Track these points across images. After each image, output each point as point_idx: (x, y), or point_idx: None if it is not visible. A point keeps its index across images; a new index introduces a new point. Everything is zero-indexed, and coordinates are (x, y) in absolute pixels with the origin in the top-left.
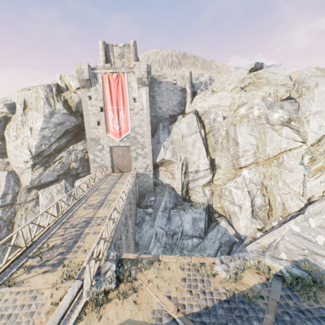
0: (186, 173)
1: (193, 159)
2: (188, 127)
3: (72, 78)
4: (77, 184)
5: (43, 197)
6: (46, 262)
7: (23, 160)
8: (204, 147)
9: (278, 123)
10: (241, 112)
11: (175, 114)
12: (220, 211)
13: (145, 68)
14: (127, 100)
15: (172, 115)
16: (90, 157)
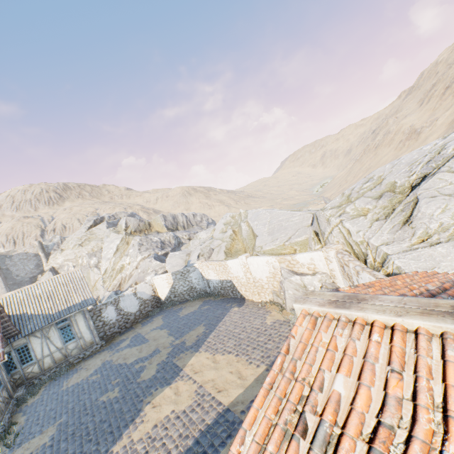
0: None
1: None
2: None
3: None
4: None
5: None
6: None
7: None
8: None
9: (94, 266)
10: (80, 262)
11: (36, 274)
12: None
13: None
14: None
15: (33, 276)
16: None
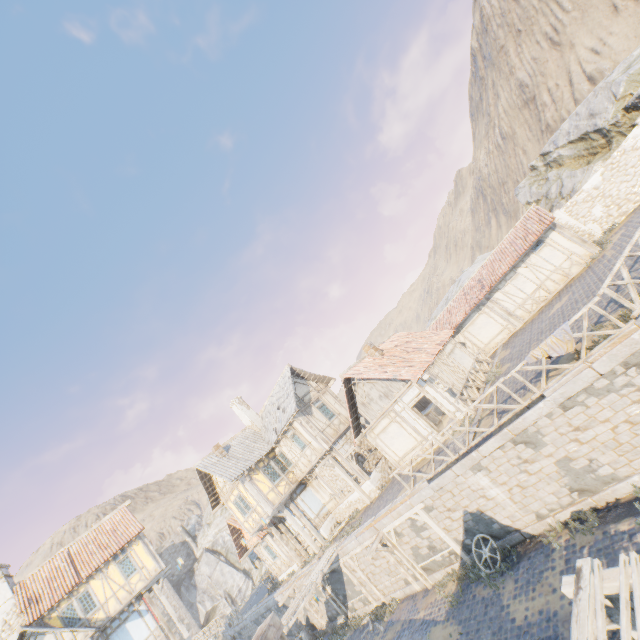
0: (233, 601)
1: (231, 584)
2: (209, 565)
3: None
4: None
5: None
6: None
7: None
8: (232, 567)
9: None
10: None
11: (190, 566)
12: None
13: None
14: None
15: (187, 570)
16: None
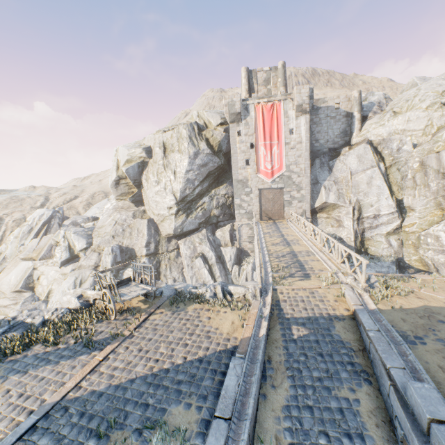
0: (359, 219)
1: (369, 201)
2: (359, 161)
3: (212, 114)
4: (218, 234)
5: (186, 247)
6: (292, 275)
7: (165, 206)
8: (386, 185)
9: None
10: None
11: (337, 147)
12: (417, 265)
13: (307, 92)
14: (282, 132)
15: (332, 148)
16: (235, 202)
